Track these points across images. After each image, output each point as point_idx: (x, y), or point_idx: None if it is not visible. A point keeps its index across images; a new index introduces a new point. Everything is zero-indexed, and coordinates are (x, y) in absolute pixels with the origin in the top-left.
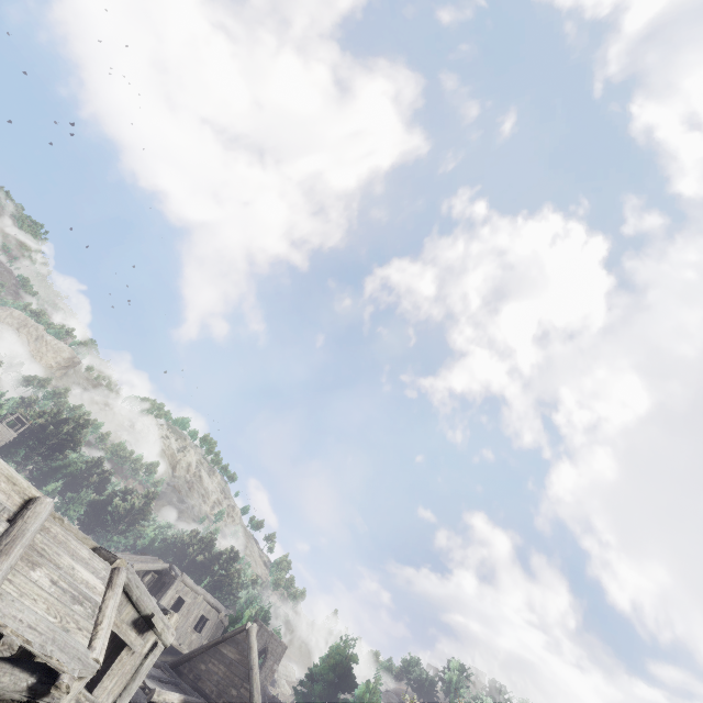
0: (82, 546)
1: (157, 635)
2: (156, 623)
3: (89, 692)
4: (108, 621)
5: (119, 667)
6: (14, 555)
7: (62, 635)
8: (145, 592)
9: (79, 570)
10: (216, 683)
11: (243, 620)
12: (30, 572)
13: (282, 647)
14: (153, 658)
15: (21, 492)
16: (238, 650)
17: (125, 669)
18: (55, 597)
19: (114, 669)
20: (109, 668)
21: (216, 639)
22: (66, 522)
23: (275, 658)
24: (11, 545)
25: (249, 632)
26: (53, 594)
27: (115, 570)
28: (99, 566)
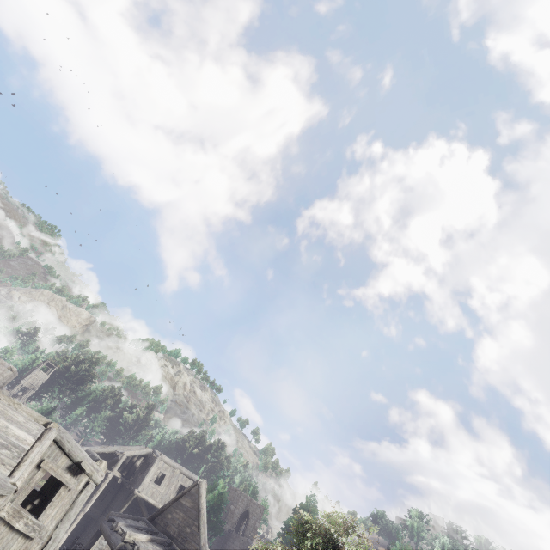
0: (20, 414)
1: (89, 476)
2: (85, 466)
3: (37, 519)
4: (30, 460)
5: (58, 500)
6: None
7: None
8: (76, 446)
9: (12, 429)
10: (177, 526)
11: (217, 486)
12: None
13: (260, 509)
14: (86, 493)
15: None
16: (192, 500)
17: (64, 501)
18: None
19: (55, 501)
20: (51, 501)
21: (178, 495)
22: (23, 406)
23: (255, 518)
24: None
25: (200, 485)
26: None
27: (47, 430)
28: (33, 427)
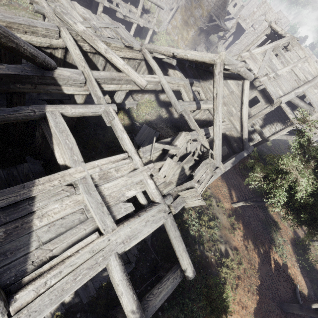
0: None
1: None
2: None
3: None
4: None
5: None
6: (311, 83)
7: (317, 103)
8: None
9: None
10: None
11: None
12: (314, 89)
13: None
14: None
15: (317, 72)
16: None
17: None
18: None
19: None
20: None
21: None
22: None
23: None
24: (311, 82)
25: None
26: (317, 95)
27: None
28: None
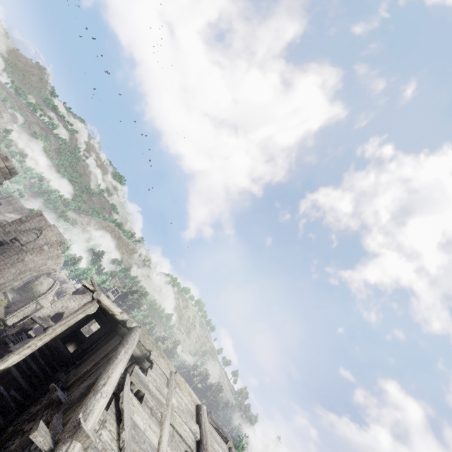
0: (216, 433)
1: None
2: None
3: None
4: None
5: None
6: (210, 451)
7: None
8: None
9: (220, 451)
10: None
11: (240, 448)
12: None
13: None
14: None
15: (193, 401)
16: None
17: None
18: None
19: None
20: None
21: None
22: None
23: None
24: (207, 444)
25: None
26: None
27: (230, 450)
28: (224, 447)
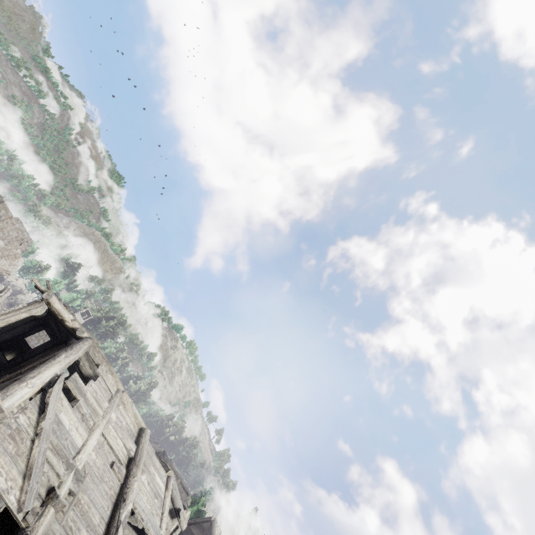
0: (157, 459)
1: (179, 522)
2: (181, 515)
3: None
4: (167, 512)
5: None
6: (141, 468)
7: (152, 517)
8: (178, 493)
9: (156, 476)
10: None
11: (200, 504)
12: (141, 476)
13: (218, 531)
14: None
15: (138, 423)
16: None
17: None
18: (149, 492)
19: None
20: None
21: (190, 521)
22: None
23: None
24: (140, 461)
25: (212, 524)
26: (148, 491)
27: (169, 478)
28: (162, 473)
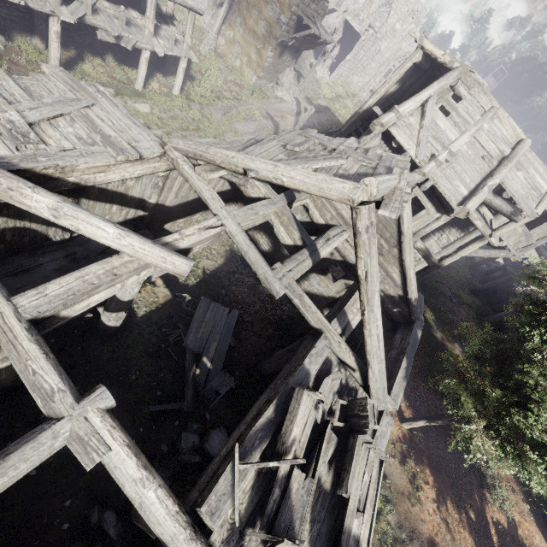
0: (540, 167)
1: None
2: None
3: (528, 230)
4: (545, 202)
5: (544, 227)
6: (513, 163)
7: (525, 199)
8: None
9: (536, 177)
10: None
11: None
12: (516, 172)
13: None
14: None
15: (516, 135)
16: None
17: None
18: (524, 184)
19: (542, 227)
20: (539, 225)
21: None
22: (532, 153)
23: None
24: (512, 159)
25: None
26: (524, 183)
27: None
28: (546, 178)
